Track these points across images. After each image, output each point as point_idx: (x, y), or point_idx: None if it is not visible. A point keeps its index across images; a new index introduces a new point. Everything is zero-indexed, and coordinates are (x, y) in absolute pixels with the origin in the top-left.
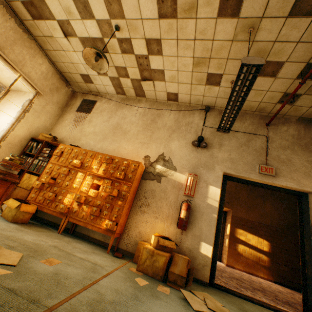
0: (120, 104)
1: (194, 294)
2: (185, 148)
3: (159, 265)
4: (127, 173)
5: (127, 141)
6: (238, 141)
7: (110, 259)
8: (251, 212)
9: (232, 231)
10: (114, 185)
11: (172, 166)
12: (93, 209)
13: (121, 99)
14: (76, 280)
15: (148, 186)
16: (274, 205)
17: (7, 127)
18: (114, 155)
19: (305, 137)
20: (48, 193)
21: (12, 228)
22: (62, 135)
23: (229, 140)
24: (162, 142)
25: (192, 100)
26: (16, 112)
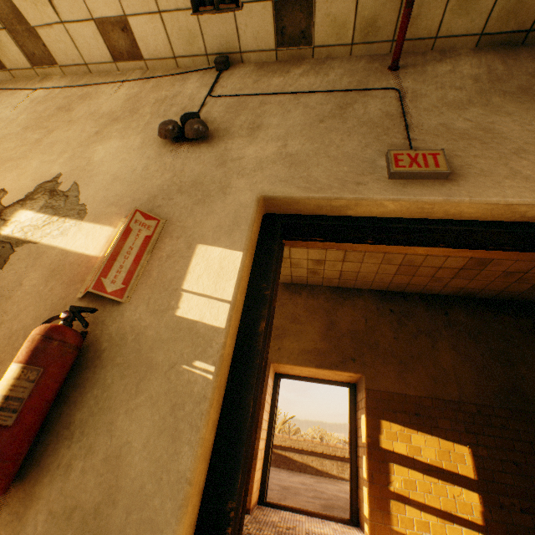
0: None
1: None
2: (136, 153)
3: None
4: None
5: None
6: (312, 111)
7: None
8: (410, 374)
9: (374, 433)
10: None
11: (75, 207)
12: None
13: None
14: None
15: None
16: (458, 349)
17: None
18: None
19: (513, 74)
20: None
21: None
22: None
23: (283, 114)
24: (66, 149)
25: (175, 38)
26: None
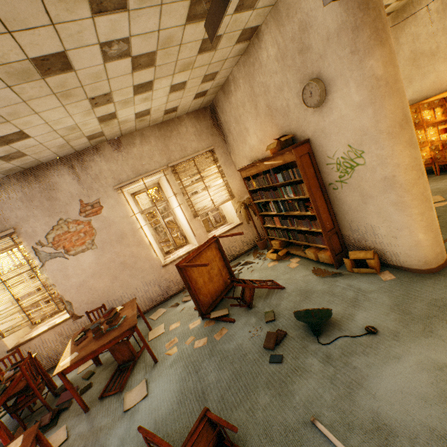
0: (394, 28)
1: None
2: None
3: None
4: None
5: (443, 61)
6: None
7: None
8: None
9: None
10: None
11: None
12: None
13: (389, 21)
14: None
15: None
16: None
17: None
18: (437, 88)
19: None
20: None
21: None
22: None
23: None
24: None
25: None
26: None
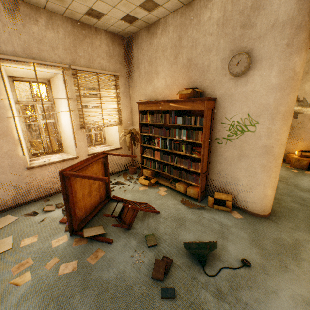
0: None
1: None
2: None
3: (303, 164)
4: None
5: None
6: None
7: None
8: None
9: None
10: None
11: (307, 105)
12: None
13: None
14: None
15: None
16: None
17: None
18: None
19: None
20: None
21: None
22: None
23: None
24: None
25: None
26: None
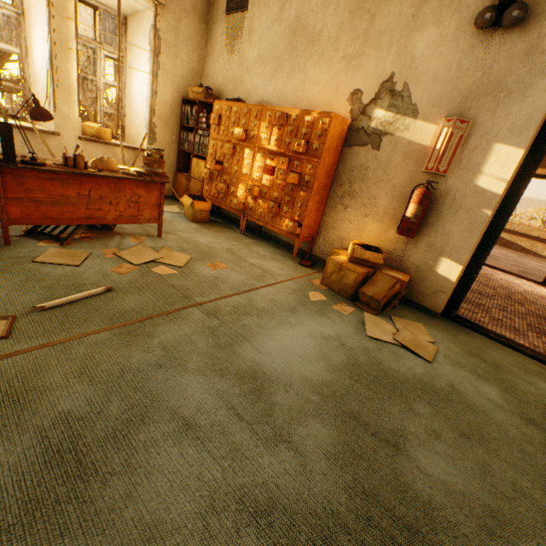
0: None
1: (392, 321)
2: (450, 46)
3: (347, 283)
4: (311, 141)
5: (317, 62)
6: None
7: (292, 267)
8: None
9: None
10: (293, 166)
11: (409, 108)
12: (270, 205)
13: None
14: (233, 285)
15: (356, 160)
16: None
17: (149, 93)
18: (296, 103)
19: None
20: (219, 184)
21: (191, 230)
22: (218, 80)
23: None
24: (391, 43)
25: None
26: (147, 62)
